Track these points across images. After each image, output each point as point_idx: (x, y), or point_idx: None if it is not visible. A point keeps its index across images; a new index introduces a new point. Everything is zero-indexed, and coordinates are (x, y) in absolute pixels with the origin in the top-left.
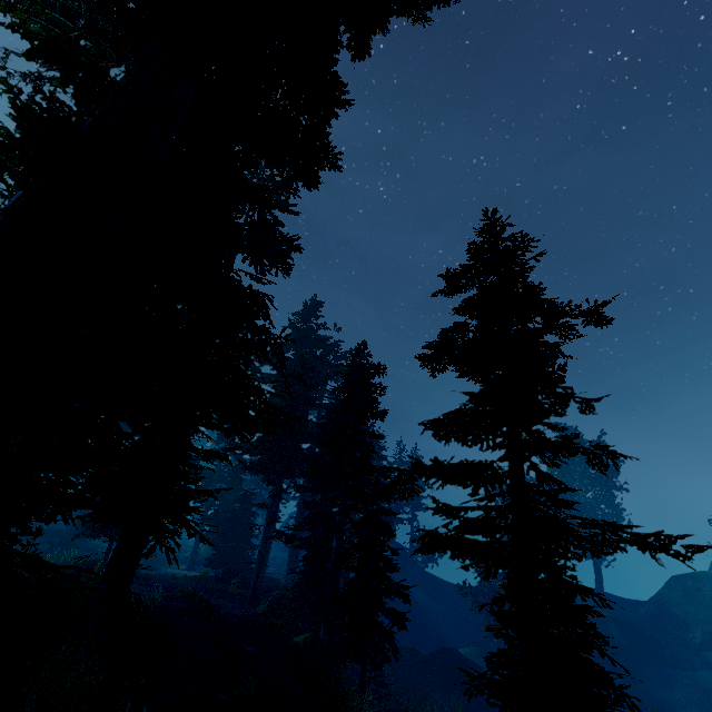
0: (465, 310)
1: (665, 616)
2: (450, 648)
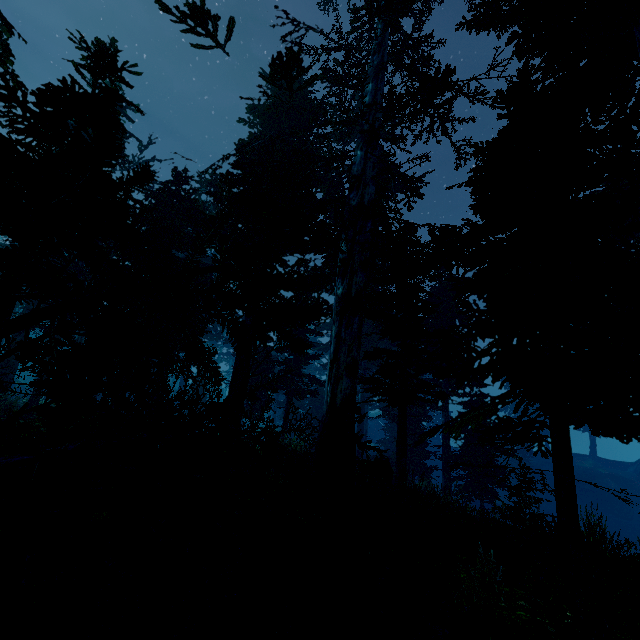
0: None
1: None
2: None
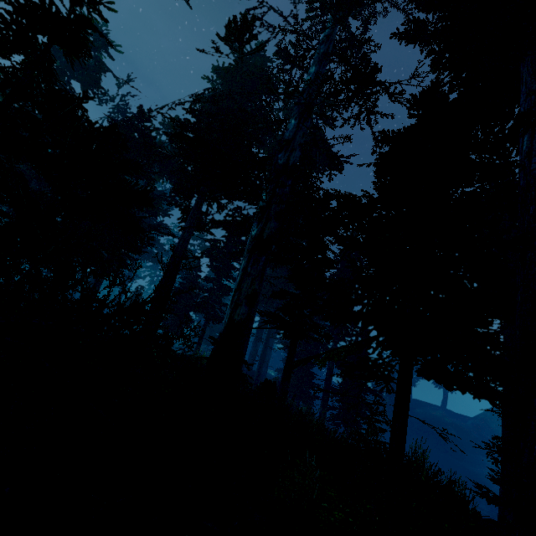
0: None
1: (485, 428)
2: None
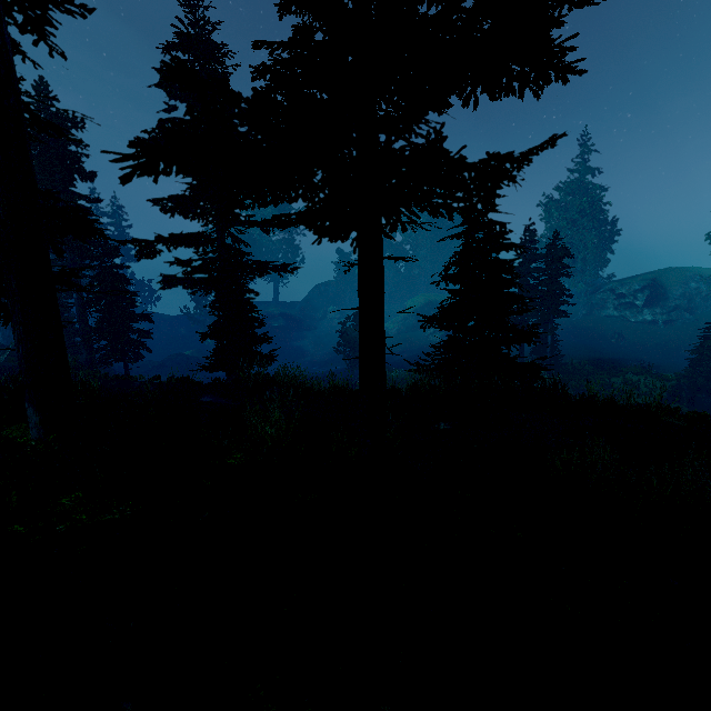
0: (176, 96)
1: (308, 307)
2: (177, 353)
